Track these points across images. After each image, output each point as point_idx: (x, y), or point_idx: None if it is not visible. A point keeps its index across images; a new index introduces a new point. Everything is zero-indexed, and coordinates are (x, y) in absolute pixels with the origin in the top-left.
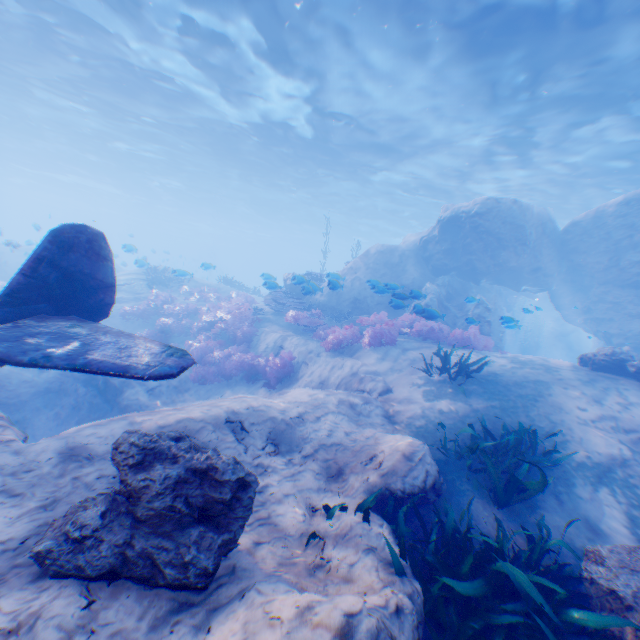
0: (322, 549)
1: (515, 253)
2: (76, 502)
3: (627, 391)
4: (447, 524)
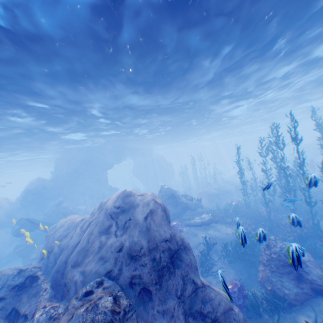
0: None
1: None
2: None
3: None
4: None
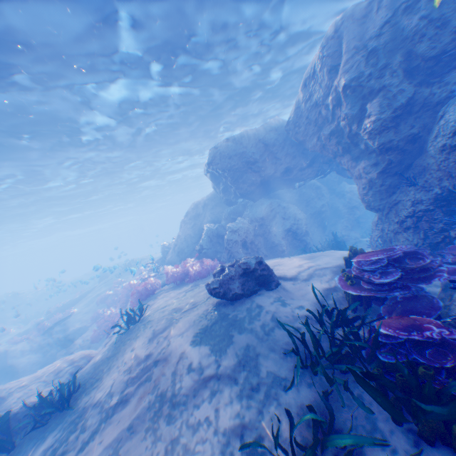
0: None
1: (254, 171)
2: None
3: (185, 318)
4: None
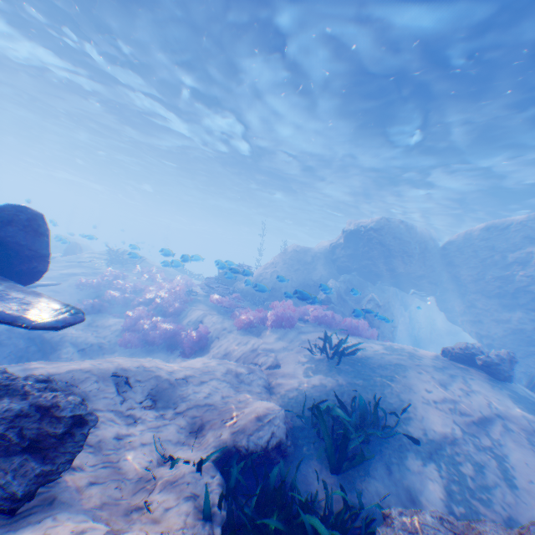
0: (150, 493)
1: (403, 261)
2: None
3: (472, 380)
4: (271, 479)
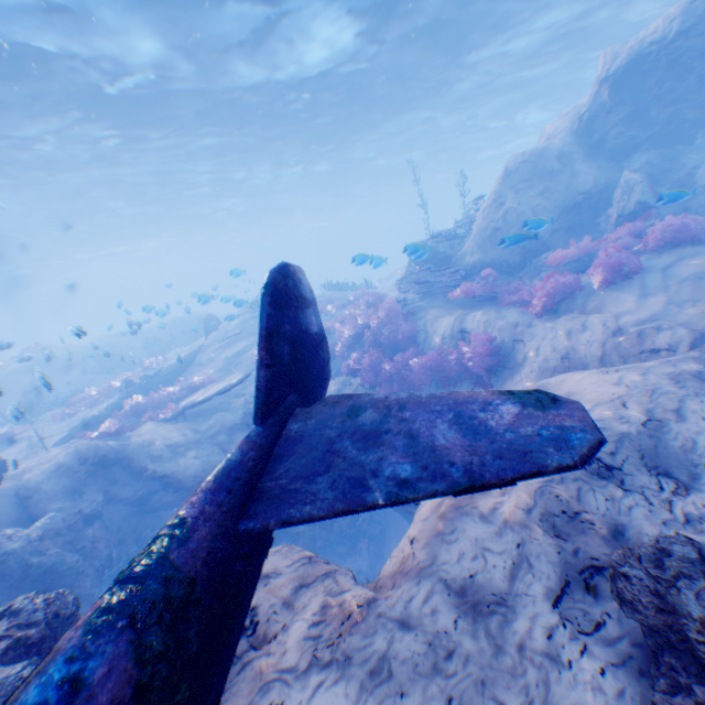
0: None
1: None
2: (575, 704)
3: None
4: None
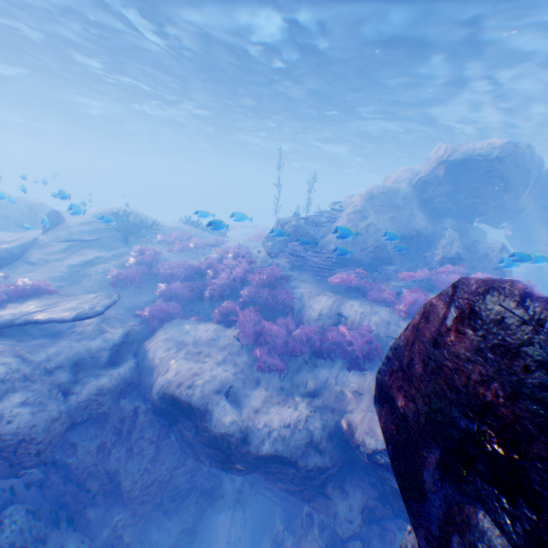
0: None
1: (515, 195)
2: None
3: None
4: None
